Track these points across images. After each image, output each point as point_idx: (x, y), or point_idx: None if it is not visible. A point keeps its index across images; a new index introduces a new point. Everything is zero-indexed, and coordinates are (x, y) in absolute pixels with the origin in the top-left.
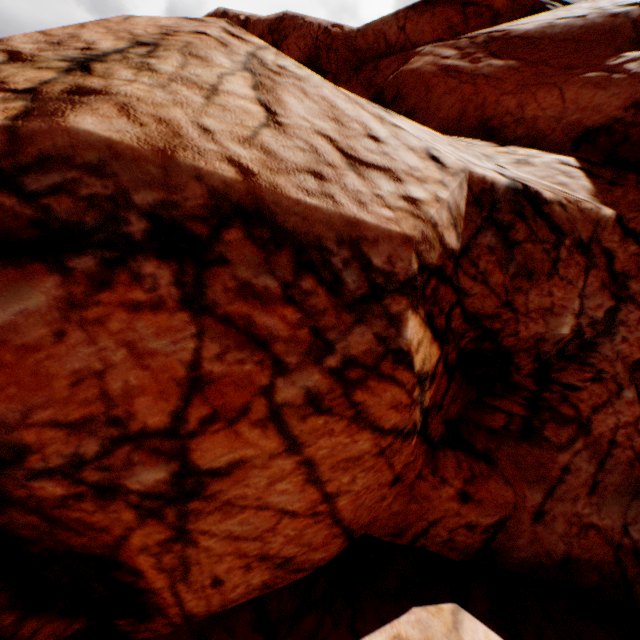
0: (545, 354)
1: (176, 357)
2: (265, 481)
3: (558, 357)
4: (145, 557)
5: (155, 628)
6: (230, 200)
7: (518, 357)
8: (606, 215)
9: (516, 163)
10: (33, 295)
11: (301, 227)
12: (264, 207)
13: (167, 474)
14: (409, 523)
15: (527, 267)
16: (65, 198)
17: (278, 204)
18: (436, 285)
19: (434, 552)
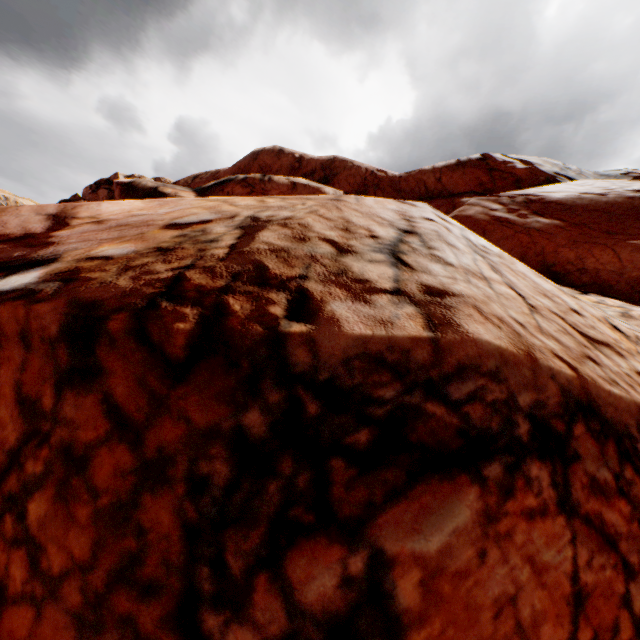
0: None
1: (561, 569)
2: None
3: None
4: None
5: None
6: (571, 395)
7: None
8: None
9: (622, 316)
10: (460, 510)
11: (614, 416)
12: (591, 399)
13: None
14: None
15: None
16: (476, 404)
17: (598, 396)
18: None
19: None
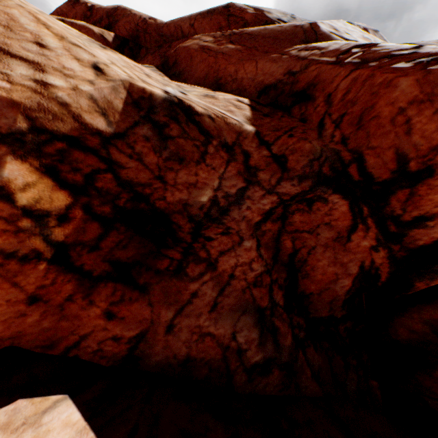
0: (197, 217)
1: None
2: None
3: (208, 220)
4: None
5: None
6: None
7: (176, 218)
8: (248, 130)
9: (204, 96)
10: None
11: None
12: None
13: None
14: (61, 337)
15: (180, 155)
16: None
17: None
18: (67, 149)
19: (86, 360)
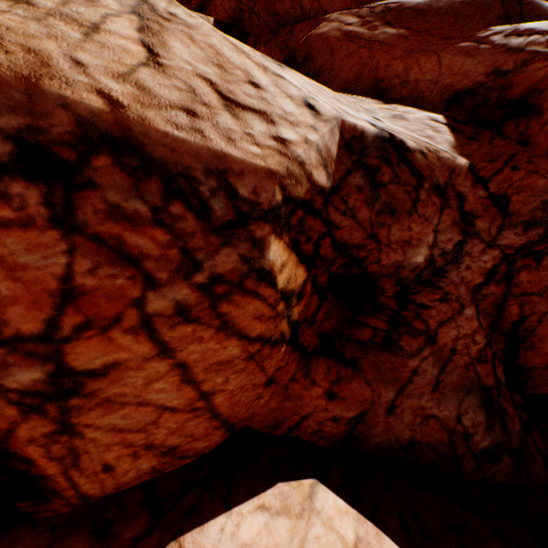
0: (405, 279)
1: (48, 271)
2: (142, 381)
3: (416, 282)
4: (34, 448)
5: (55, 508)
6: (98, 129)
7: (382, 282)
8: (461, 164)
9: (393, 117)
10: None
11: (170, 157)
12: (133, 137)
13: (43, 374)
14: (285, 417)
15: (391, 205)
16: None
17: (146, 135)
18: (303, 216)
19: (306, 440)
